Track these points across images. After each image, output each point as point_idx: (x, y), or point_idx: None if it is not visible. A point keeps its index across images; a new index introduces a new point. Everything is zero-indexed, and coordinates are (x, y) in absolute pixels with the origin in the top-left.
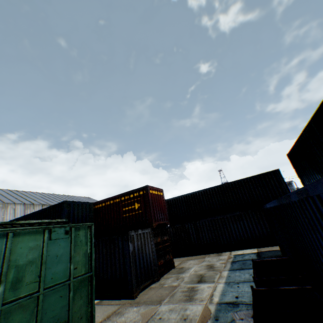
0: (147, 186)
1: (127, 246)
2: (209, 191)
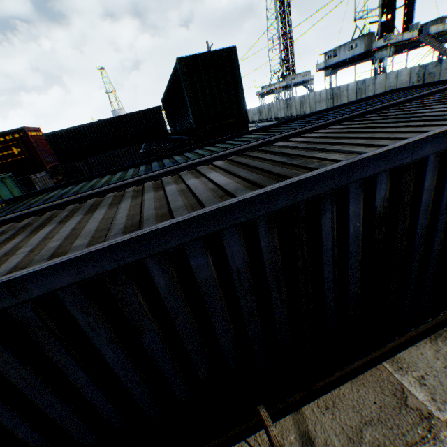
0: (25, 128)
1: (35, 188)
2: (96, 125)
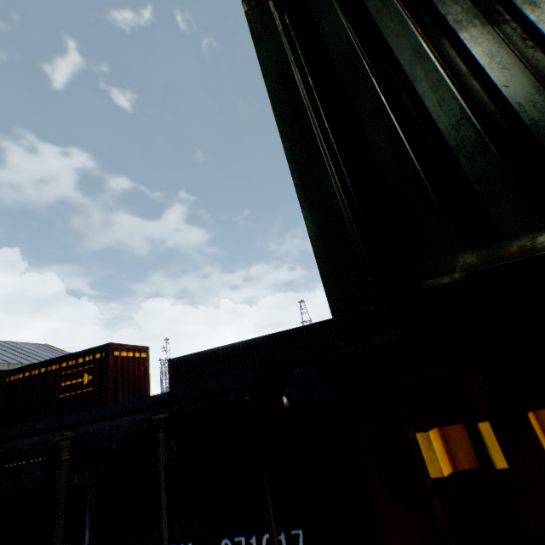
0: (110, 345)
1: None
2: (238, 347)
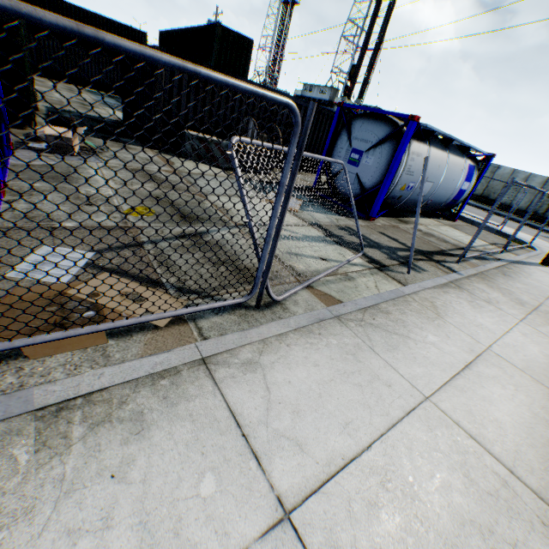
0: None
1: None
2: (62, 6)
